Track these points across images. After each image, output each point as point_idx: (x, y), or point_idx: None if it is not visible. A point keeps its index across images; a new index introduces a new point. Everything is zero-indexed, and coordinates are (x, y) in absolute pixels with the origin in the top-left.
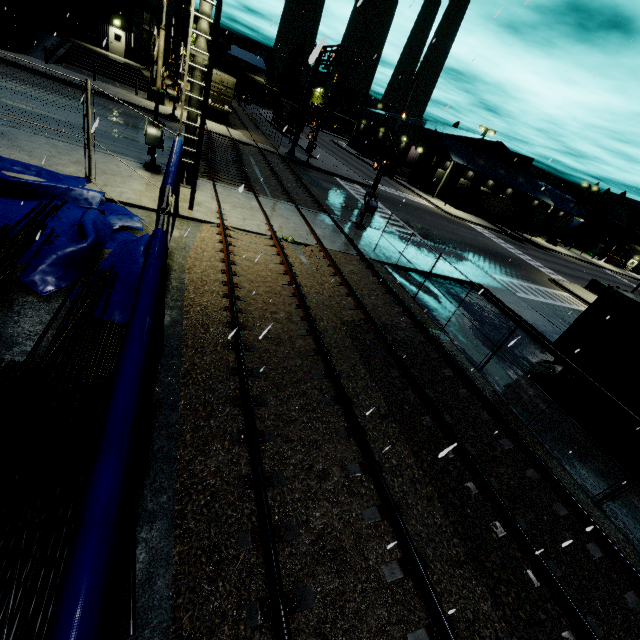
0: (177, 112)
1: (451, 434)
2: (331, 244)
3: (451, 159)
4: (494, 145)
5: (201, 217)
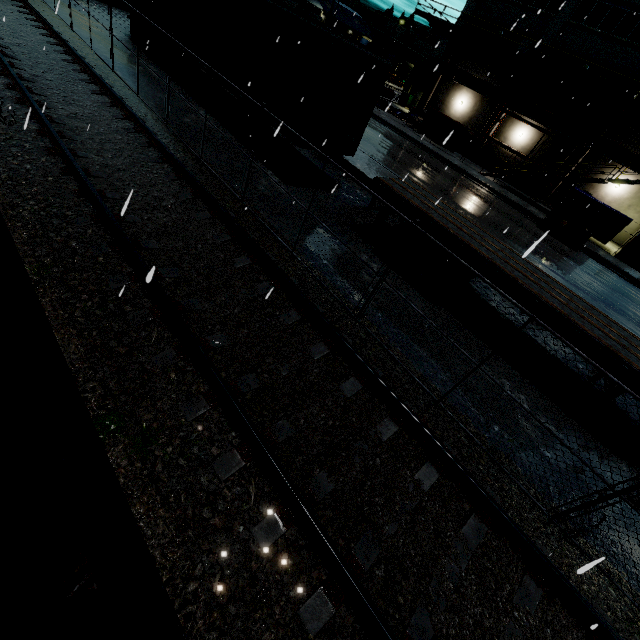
0: None
1: None
2: None
3: None
4: None
5: None
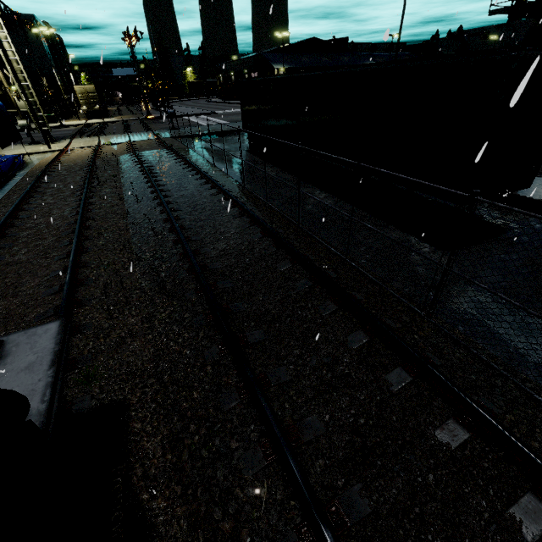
0: (66, 123)
1: (142, 163)
2: (140, 139)
3: (274, 68)
4: (309, 42)
5: (55, 149)
